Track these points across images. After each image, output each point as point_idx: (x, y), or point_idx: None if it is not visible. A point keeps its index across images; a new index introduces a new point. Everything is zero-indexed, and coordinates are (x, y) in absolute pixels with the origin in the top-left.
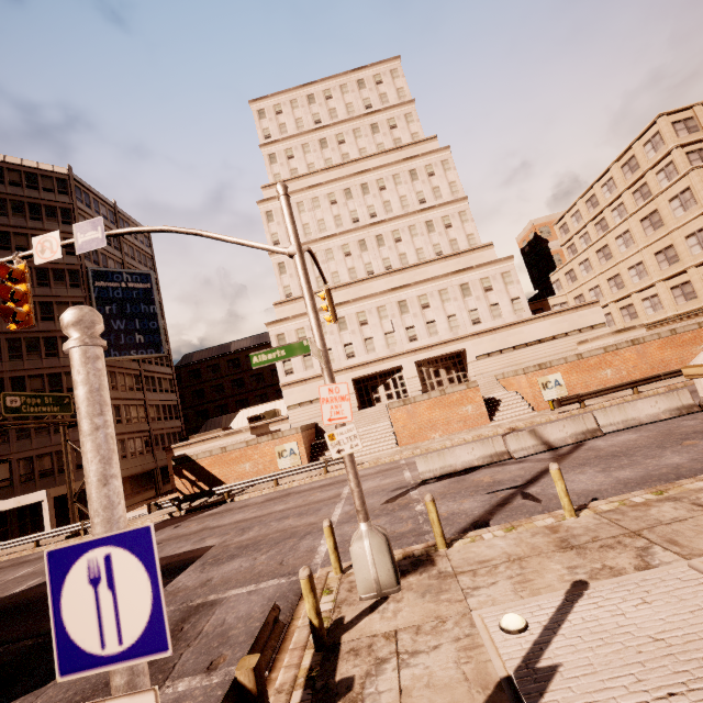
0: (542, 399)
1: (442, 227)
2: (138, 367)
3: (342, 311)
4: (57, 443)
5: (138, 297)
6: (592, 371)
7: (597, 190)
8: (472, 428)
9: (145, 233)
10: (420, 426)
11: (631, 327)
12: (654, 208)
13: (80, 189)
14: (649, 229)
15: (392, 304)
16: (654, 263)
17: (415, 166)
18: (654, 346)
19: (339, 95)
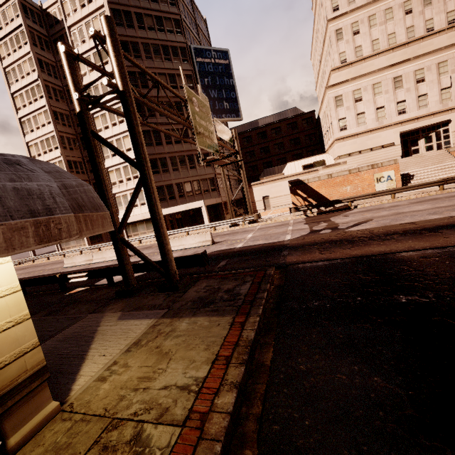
0: None
1: None
2: None
3: (399, 70)
4: (192, 175)
5: (222, 71)
6: None
7: None
8: None
9: (204, 23)
10: None
11: None
12: None
13: None
14: None
15: (454, 59)
16: None
17: None
18: None
19: None
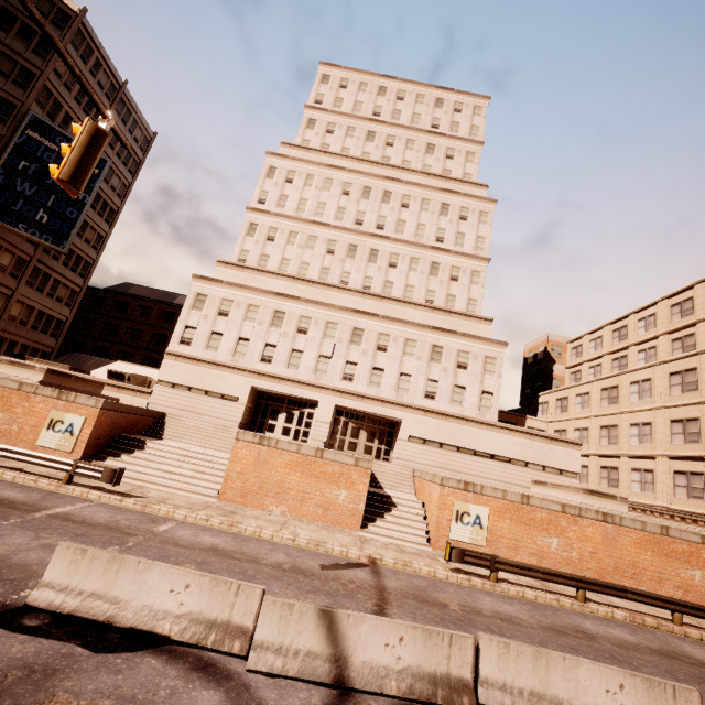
0: (447, 533)
1: (446, 276)
2: (32, 252)
3: (286, 305)
4: None
5: None
6: (533, 529)
7: (631, 322)
8: (331, 526)
9: (148, 135)
10: (262, 484)
11: (609, 495)
12: (693, 364)
13: (85, 38)
14: (677, 387)
15: (346, 327)
16: (666, 430)
17: (451, 202)
18: (631, 537)
19: (413, 101)
